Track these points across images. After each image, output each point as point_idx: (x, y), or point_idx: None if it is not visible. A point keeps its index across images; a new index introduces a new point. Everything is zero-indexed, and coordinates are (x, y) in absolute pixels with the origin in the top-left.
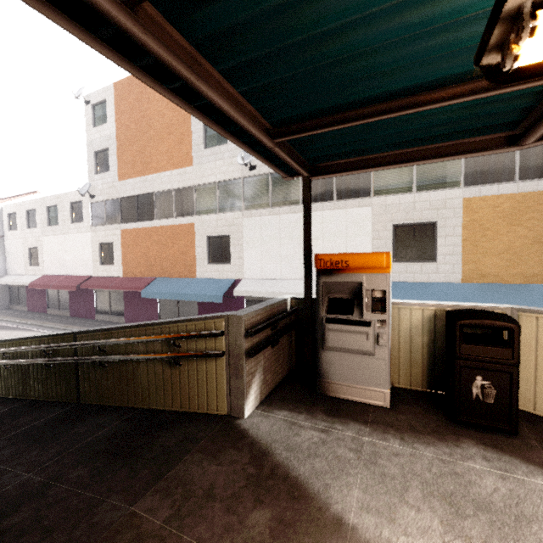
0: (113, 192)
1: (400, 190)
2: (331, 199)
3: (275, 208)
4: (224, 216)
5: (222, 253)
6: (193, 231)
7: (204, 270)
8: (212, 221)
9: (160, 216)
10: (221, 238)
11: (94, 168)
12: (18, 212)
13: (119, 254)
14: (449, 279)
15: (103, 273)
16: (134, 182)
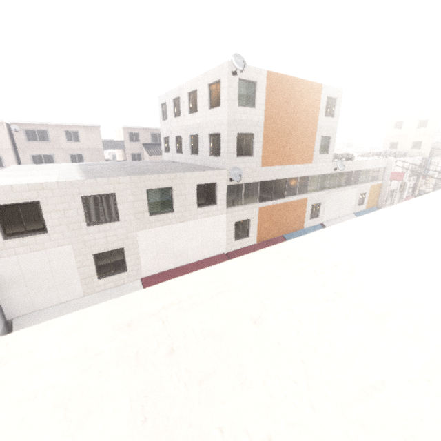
0: (255, 176)
1: (362, 182)
2: (350, 185)
3: (337, 189)
4: (320, 193)
5: (314, 212)
6: (306, 202)
7: (308, 223)
8: (315, 196)
9: (288, 195)
10: (315, 205)
11: (236, 150)
12: (49, 200)
13: (255, 227)
14: (364, 209)
15: (237, 247)
16: (275, 170)
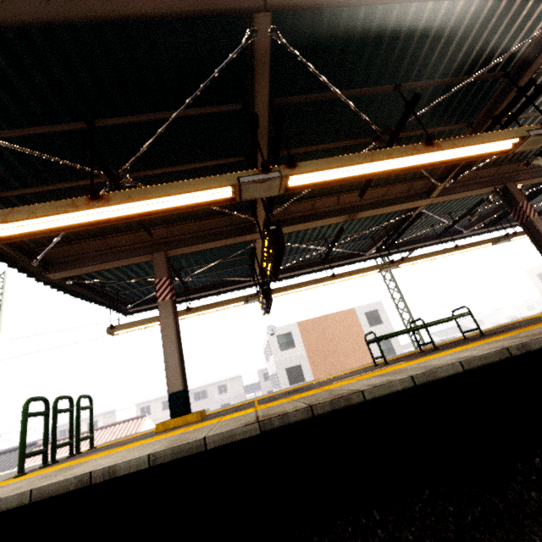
0: None
1: None
2: None
3: None
4: None
5: None
6: None
7: None
8: None
9: None
10: None
11: (287, 381)
12: None
13: None
14: None
15: None
16: None
